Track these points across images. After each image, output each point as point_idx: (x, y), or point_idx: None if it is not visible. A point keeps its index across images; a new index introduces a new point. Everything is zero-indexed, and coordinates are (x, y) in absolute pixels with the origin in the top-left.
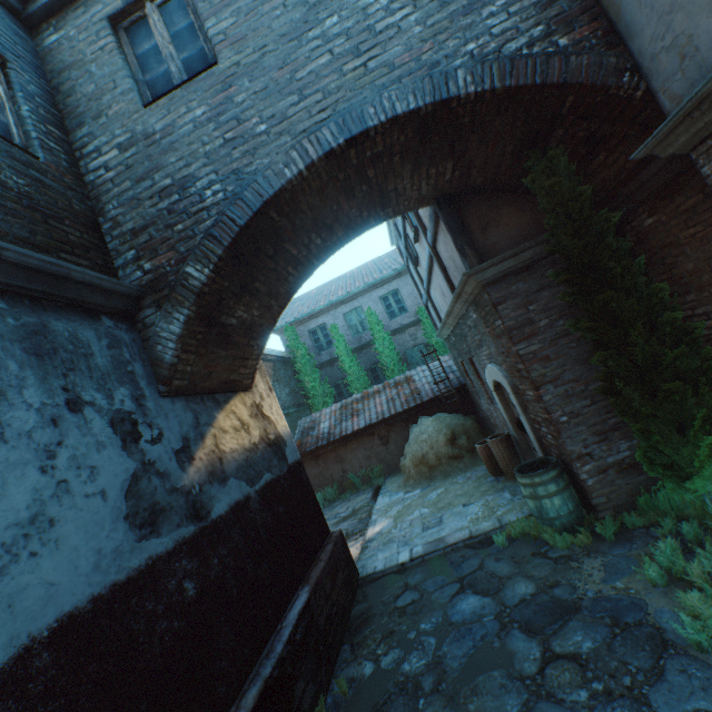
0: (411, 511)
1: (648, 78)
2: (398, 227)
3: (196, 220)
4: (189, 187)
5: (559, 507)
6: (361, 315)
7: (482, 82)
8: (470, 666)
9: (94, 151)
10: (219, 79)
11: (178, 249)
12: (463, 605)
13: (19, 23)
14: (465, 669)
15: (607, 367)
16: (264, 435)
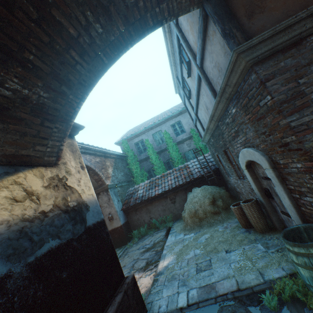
0: (188, 251)
1: None
2: (178, 77)
3: None
4: None
5: None
6: (161, 134)
7: None
8: None
9: None
10: None
11: None
12: None
13: None
14: None
15: None
16: (60, 203)
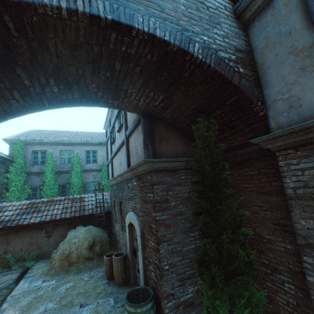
0: (39, 304)
1: (267, 109)
2: (111, 121)
3: None
4: None
5: None
6: (71, 154)
7: (206, 58)
8: None
9: None
10: None
11: None
12: None
13: None
14: None
15: (206, 249)
16: None
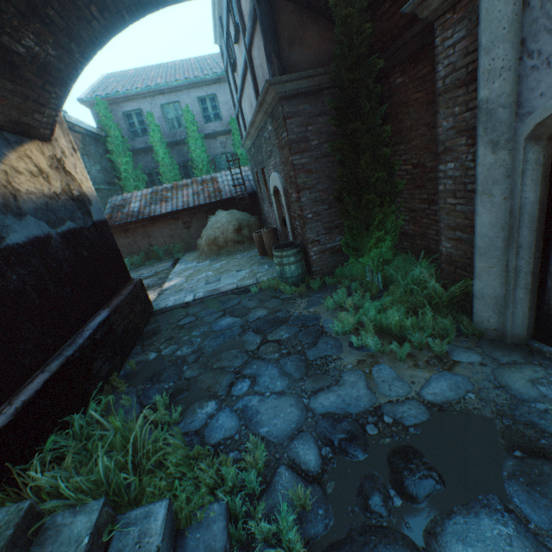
0: (200, 273)
1: None
2: (223, 23)
3: None
4: None
5: (293, 271)
6: (178, 111)
7: None
8: (219, 350)
9: None
10: None
11: None
12: (222, 322)
13: None
14: (216, 351)
15: (342, 181)
16: (66, 189)
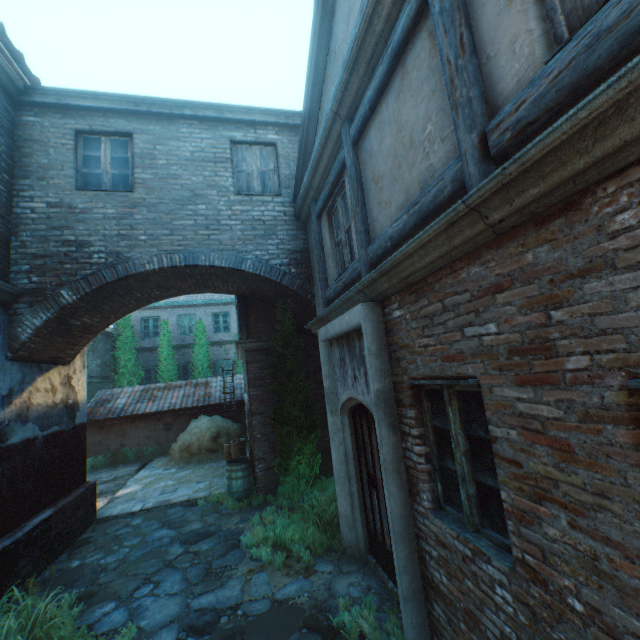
0: (160, 482)
1: (315, 301)
2: None
3: (81, 267)
4: (86, 247)
5: (240, 486)
6: (193, 321)
7: (257, 270)
8: (141, 559)
9: (28, 197)
10: (131, 201)
11: (62, 278)
12: (157, 533)
13: (11, 101)
14: (138, 560)
15: (276, 414)
16: (65, 399)
